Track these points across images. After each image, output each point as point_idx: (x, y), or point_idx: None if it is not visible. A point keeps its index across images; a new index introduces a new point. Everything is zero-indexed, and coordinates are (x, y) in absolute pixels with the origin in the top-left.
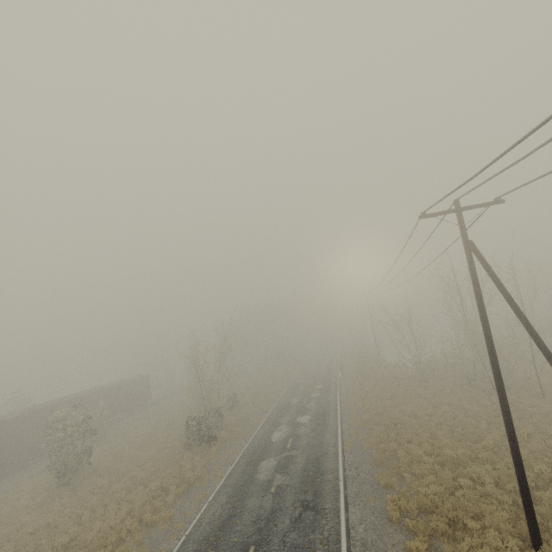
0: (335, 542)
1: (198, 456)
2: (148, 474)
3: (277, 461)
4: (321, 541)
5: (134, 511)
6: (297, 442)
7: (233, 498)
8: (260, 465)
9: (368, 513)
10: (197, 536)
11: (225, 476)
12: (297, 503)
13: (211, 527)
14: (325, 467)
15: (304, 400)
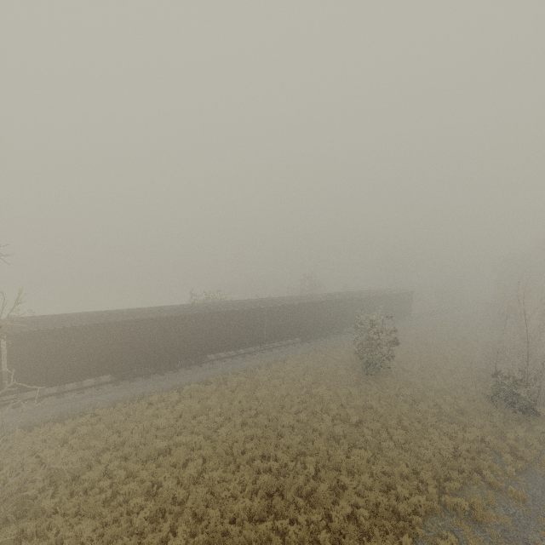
0: None
1: (518, 426)
2: (453, 411)
3: None
4: None
5: (458, 450)
6: None
7: None
8: None
9: None
10: None
11: None
12: None
13: None
14: None
15: None
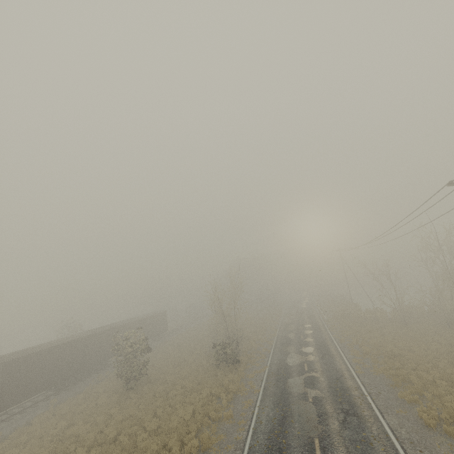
0: (386, 439)
1: (230, 373)
2: (194, 385)
3: (302, 380)
4: (373, 437)
5: (196, 410)
6: (313, 366)
7: (278, 405)
8: (289, 382)
9: (404, 421)
10: (263, 430)
11: (261, 389)
12: (338, 410)
13: (271, 423)
14: (348, 385)
15: (301, 335)
